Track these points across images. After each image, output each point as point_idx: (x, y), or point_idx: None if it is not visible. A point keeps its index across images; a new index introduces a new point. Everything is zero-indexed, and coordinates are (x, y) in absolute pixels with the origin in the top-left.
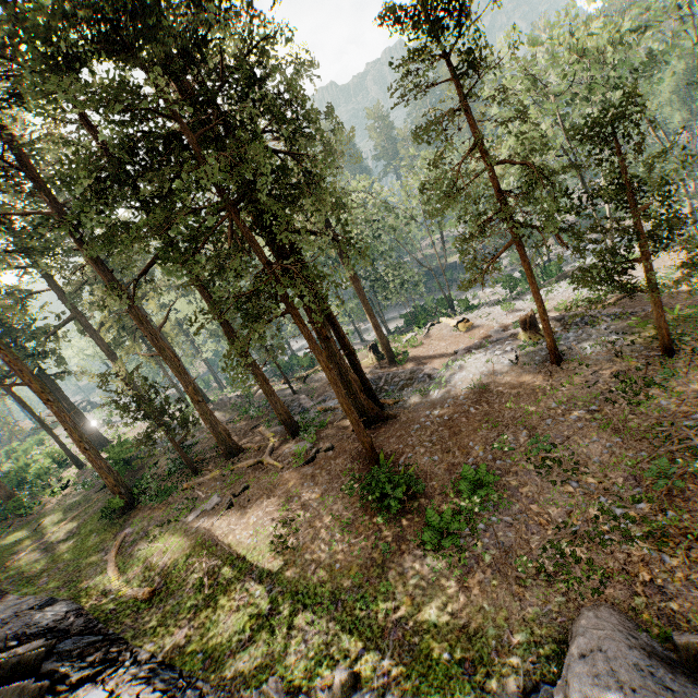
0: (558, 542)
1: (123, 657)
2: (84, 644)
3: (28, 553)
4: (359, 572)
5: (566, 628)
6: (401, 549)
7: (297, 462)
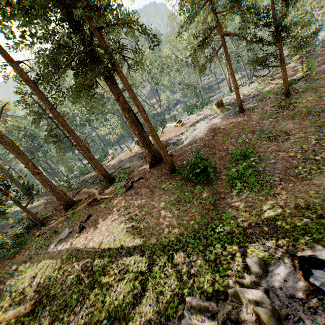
0: (309, 157)
1: None
2: None
3: None
4: (202, 217)
5: None
6: (221, 197)
7: (121, 192)
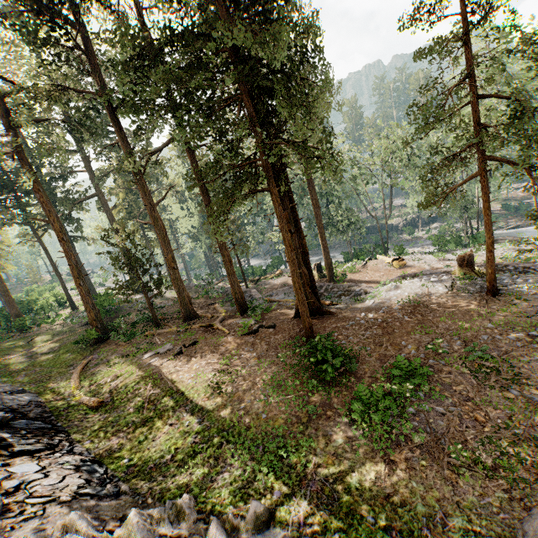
0: (498, 440)
1: (62, 445)
2: (35, 427)
3: (18, 356)
4: (283, 424)
5: (511, 526)
6: (327, 414)
7: (241, 332)
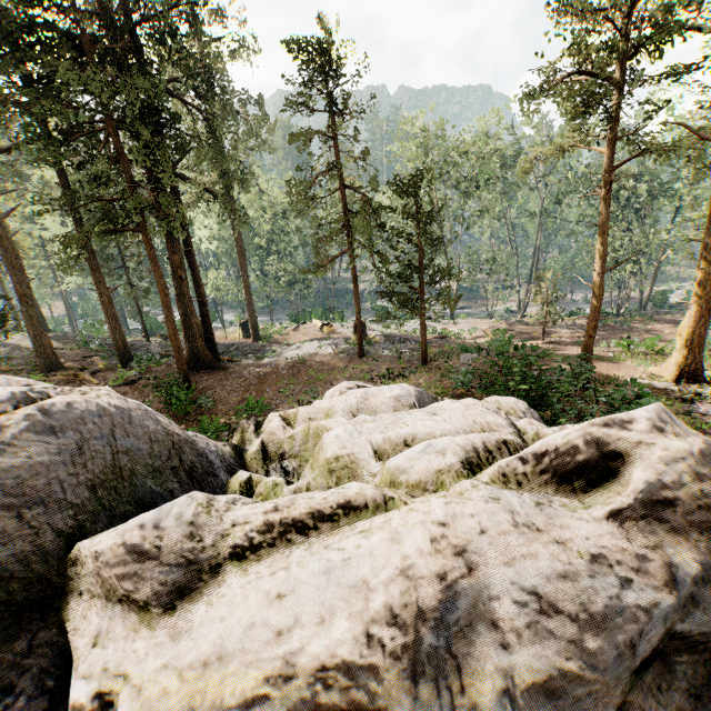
0: None
1: None
2: None
3: None
4: None
5: None
6: None
7: (115, 383)
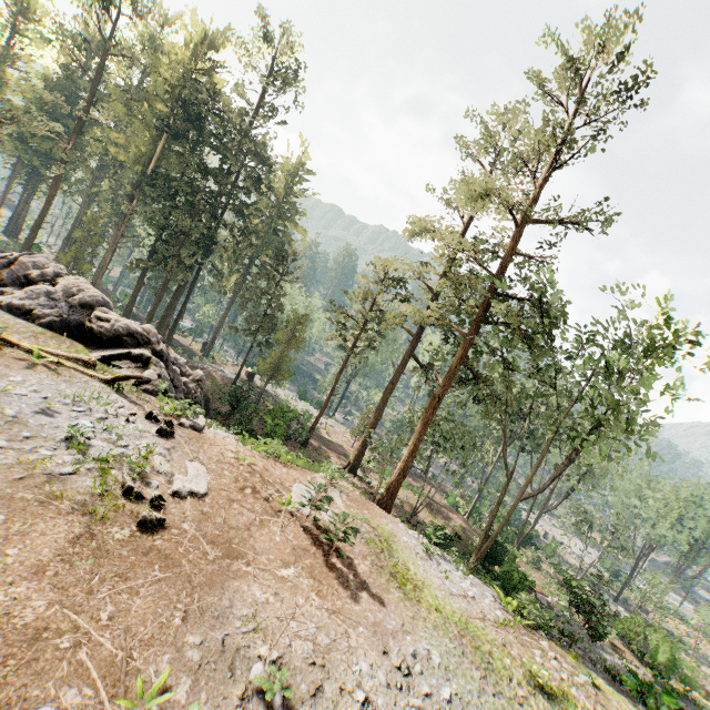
0: None
1: None
2: None
3: None
4: None
5: None
6: None
7: None
